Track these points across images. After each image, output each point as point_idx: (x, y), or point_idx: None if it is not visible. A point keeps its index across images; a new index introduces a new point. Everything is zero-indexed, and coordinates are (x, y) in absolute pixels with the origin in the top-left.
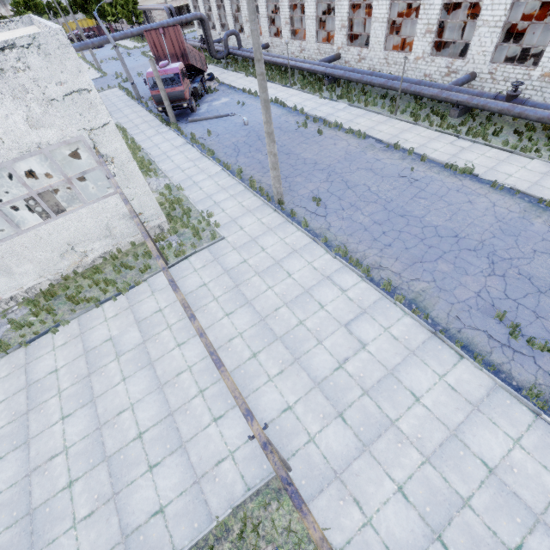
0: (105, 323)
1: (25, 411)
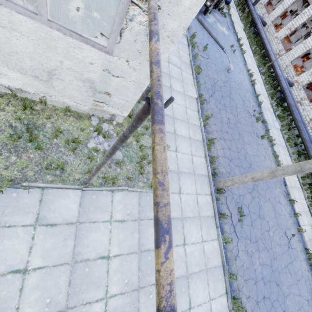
0: None
1: None
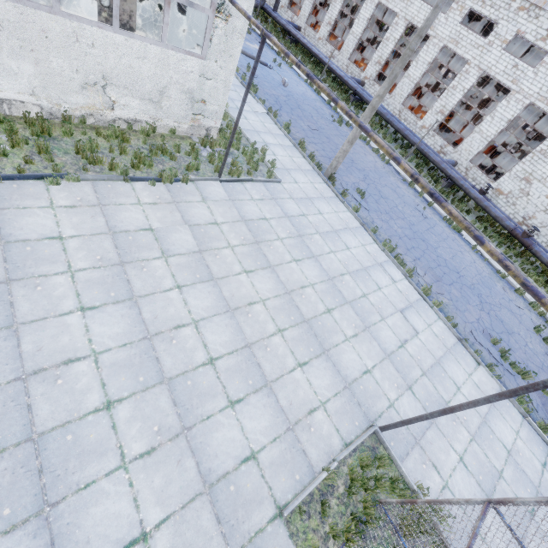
0: (139, 206)
1: (2, 278)
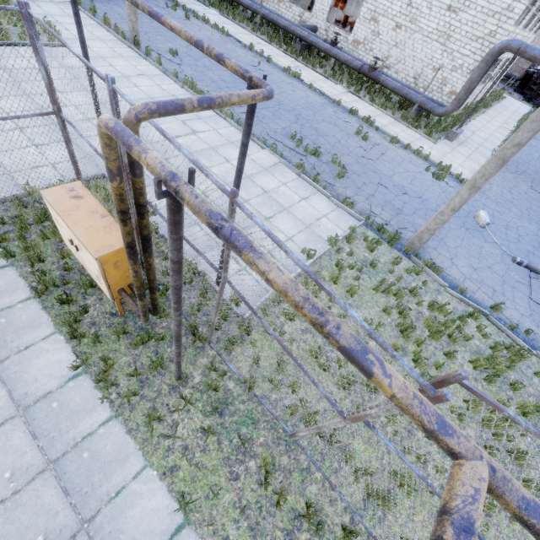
0: None
1: None
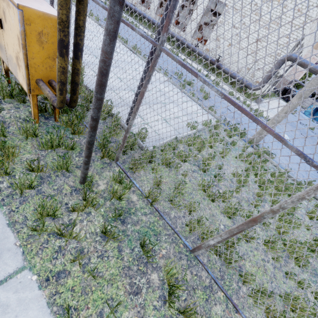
0: None
1: None
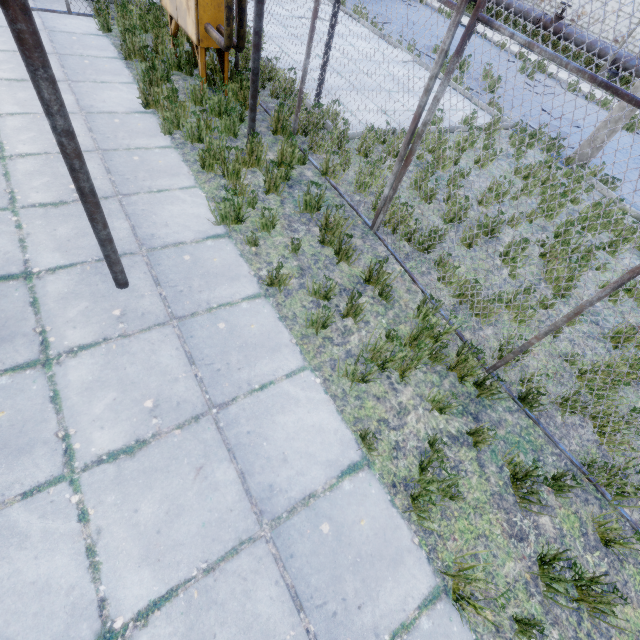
0: None
1: None
